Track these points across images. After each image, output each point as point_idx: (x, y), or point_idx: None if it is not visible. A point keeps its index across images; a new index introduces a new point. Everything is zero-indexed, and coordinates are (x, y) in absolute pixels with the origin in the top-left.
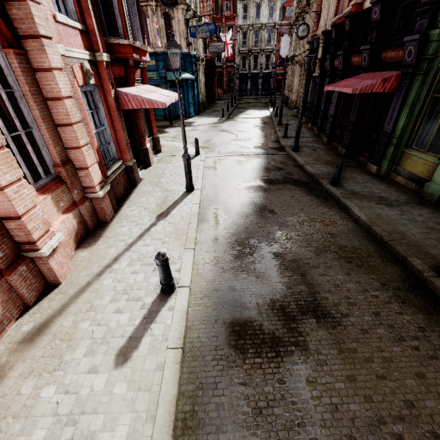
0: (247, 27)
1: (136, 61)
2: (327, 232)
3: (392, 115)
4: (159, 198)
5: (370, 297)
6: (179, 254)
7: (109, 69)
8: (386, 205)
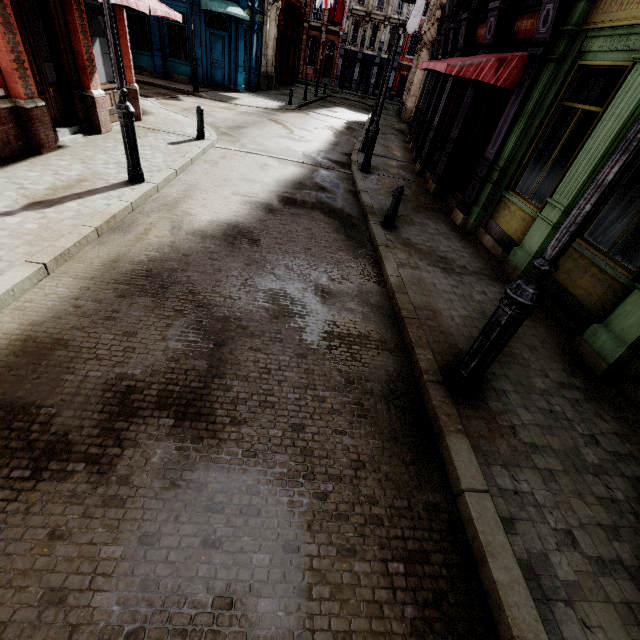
0: None
1: None
2: (321, 289)
3: (501, 131)
4: (66, 179)
5: (309, 398)
6: (6, 267)
7: None
8: (443, 270)
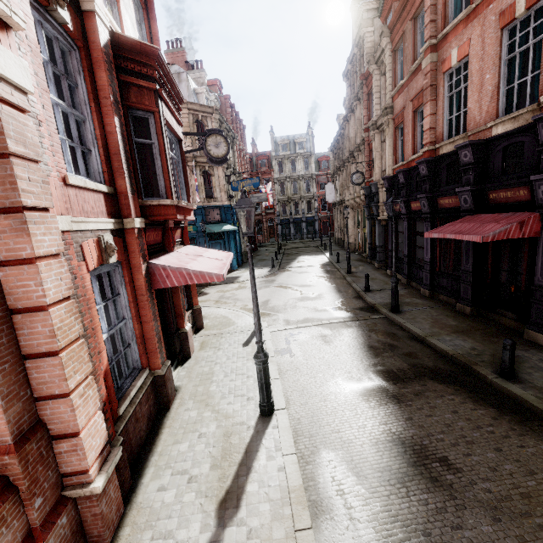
0: (284, 179)
1: (176, 221)
2: None
3: None
4: (214, 440)
5: None
6: None
7: (142, 236)
8: None
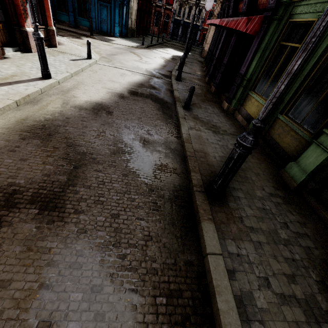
0: None
1: None
2: (143, 139)
3: (248, 58)
4: (4, 74)
5: (125, 199)
6: None
7: None
8: (213, 132)
